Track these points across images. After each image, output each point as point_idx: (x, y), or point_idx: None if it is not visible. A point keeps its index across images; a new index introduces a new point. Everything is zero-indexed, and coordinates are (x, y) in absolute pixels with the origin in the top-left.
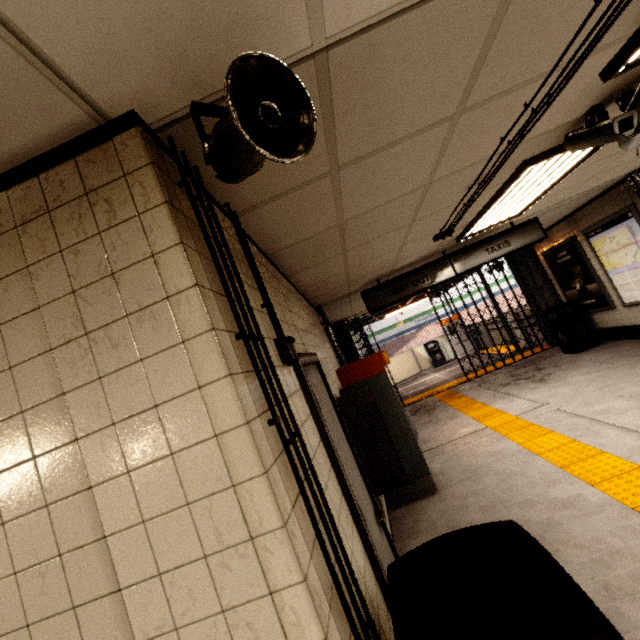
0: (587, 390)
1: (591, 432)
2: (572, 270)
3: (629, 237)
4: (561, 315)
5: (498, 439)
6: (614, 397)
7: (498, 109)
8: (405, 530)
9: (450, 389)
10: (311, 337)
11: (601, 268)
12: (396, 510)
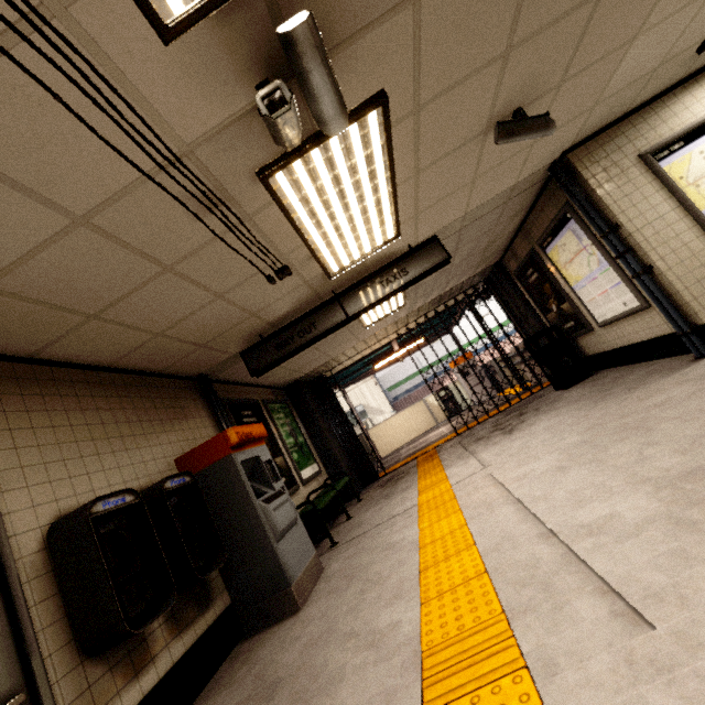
0: (534, 443)
1: (489, 510)
2: (543, 289)
3: (577, 242)
4: (546, 344)
5: (411, 523)
6: (547, 453)
7: (0, 105)
8: (223, 678)
9: (436, 448)
10: (57, 431)
11: (565, 283)
12: (247, 641)
